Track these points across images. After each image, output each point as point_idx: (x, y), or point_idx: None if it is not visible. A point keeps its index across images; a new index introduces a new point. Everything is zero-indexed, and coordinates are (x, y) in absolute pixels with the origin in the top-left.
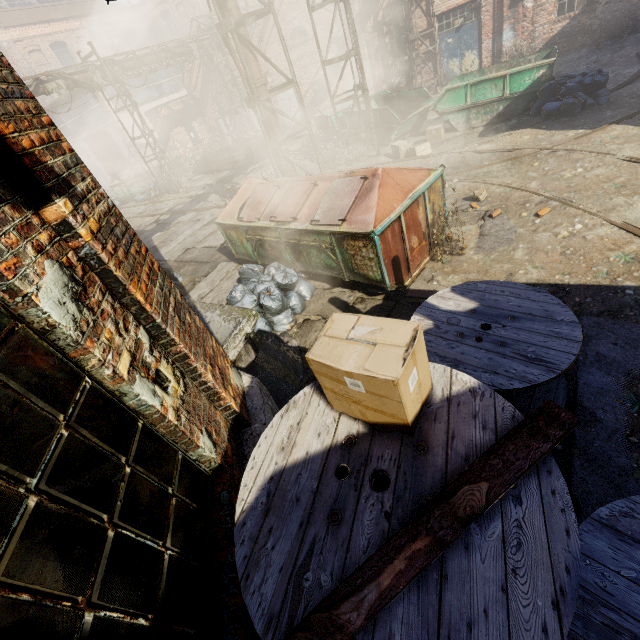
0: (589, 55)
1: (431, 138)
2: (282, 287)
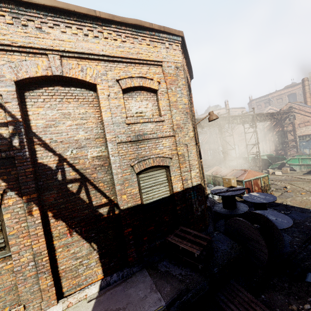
0: None
1: (283, 171)
2: None
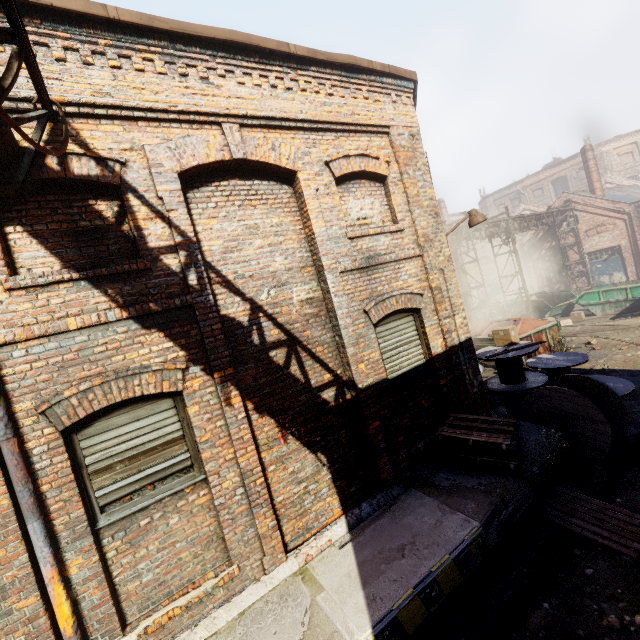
0: None
1: (574, 318)
2: None
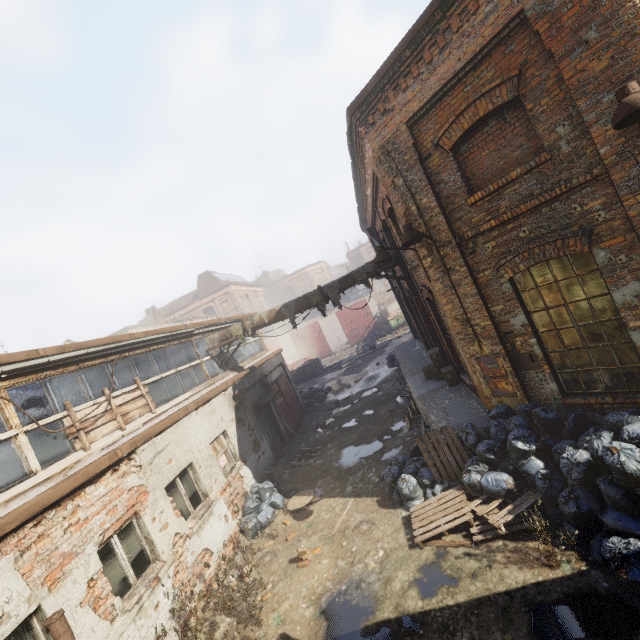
0: None
1: None
2: None
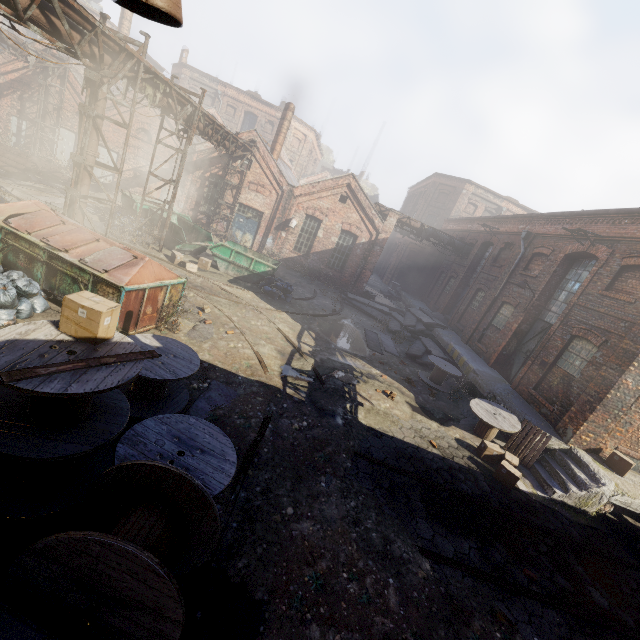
0: (299, 277)
1: (201, 264)
2: (19, 291)
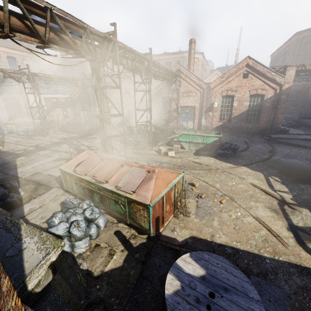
0: (229, 135)
1: (175, 149)
2: (88, 219)
